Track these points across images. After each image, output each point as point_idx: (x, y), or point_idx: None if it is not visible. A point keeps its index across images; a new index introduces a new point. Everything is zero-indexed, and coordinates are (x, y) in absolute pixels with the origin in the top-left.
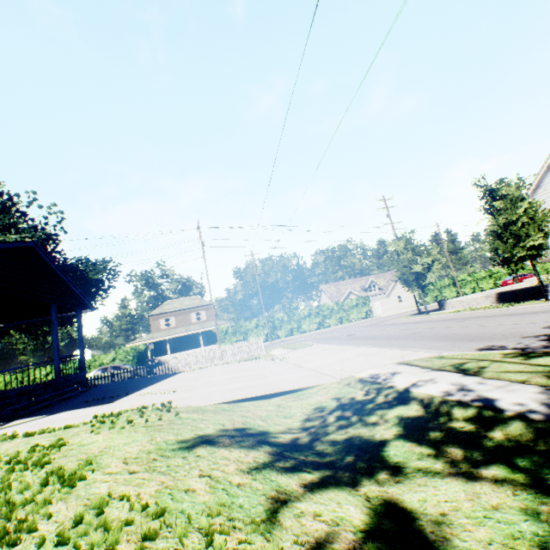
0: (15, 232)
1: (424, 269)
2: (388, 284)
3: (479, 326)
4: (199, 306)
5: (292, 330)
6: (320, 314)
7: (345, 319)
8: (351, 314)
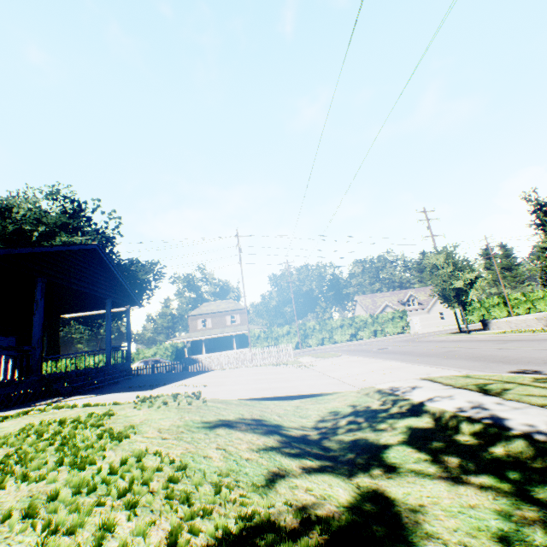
0: (81, 234)
1: (466, 285)
2: (429, 298)
3: (520, 349)
4: (234, 309)
5: (323, 340)
6: (352, 326)
7: (379, 332)
8: (386, 327)
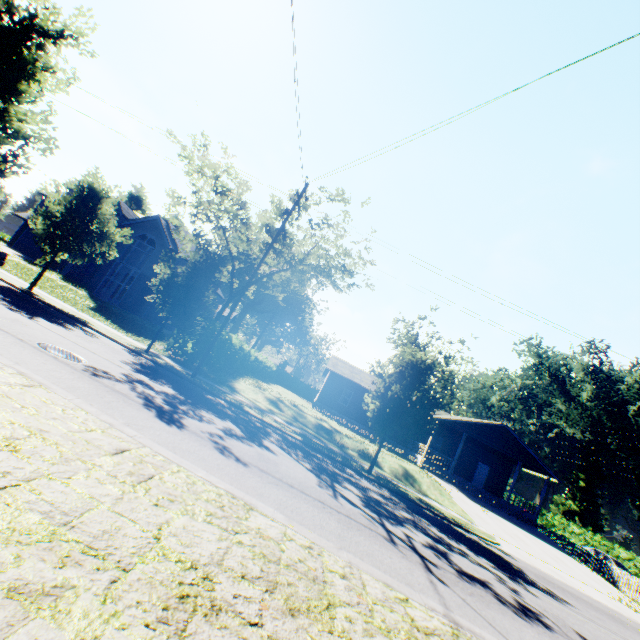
0: None
1: None
2: None
3: None
4: None
5: None
6: None
7: None
8: None
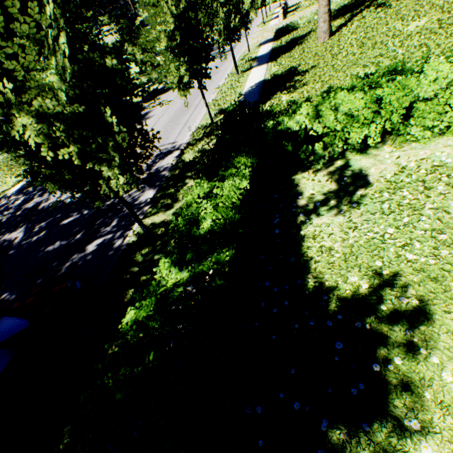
0: None
1: None
2: None
3: None
4: None
5: None
6: None
7: None
8: None
